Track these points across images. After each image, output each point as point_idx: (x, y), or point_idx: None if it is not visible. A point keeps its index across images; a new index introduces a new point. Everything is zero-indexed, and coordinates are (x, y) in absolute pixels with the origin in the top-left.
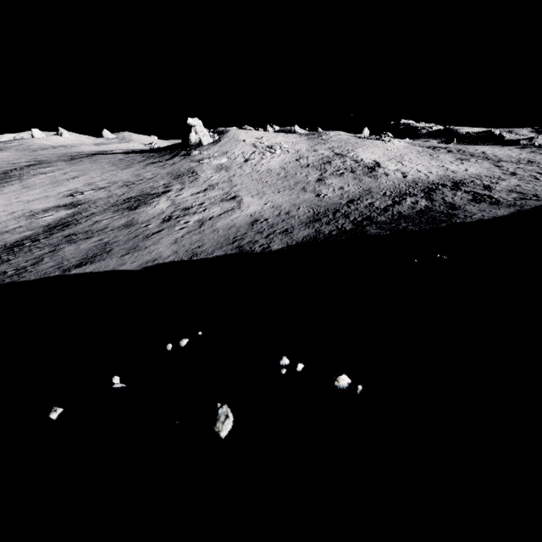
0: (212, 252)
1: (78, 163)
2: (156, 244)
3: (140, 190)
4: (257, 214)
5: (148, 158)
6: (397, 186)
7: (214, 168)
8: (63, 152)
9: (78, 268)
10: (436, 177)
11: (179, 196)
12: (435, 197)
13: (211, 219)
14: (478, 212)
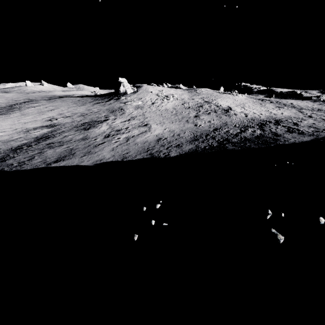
0: (135, 156)
1: (53, 101)
2: (101, 150)
3: (90, 118)
4: (160, 135)
5: (95, 100)
6: (242, 121)
7: (134, 107)
8: (44, 95)
9: (55, 163)
10: (265, 117)
11: (114, 122)
12: (265, 129)
13: (133, 137)
14: (292, 138)
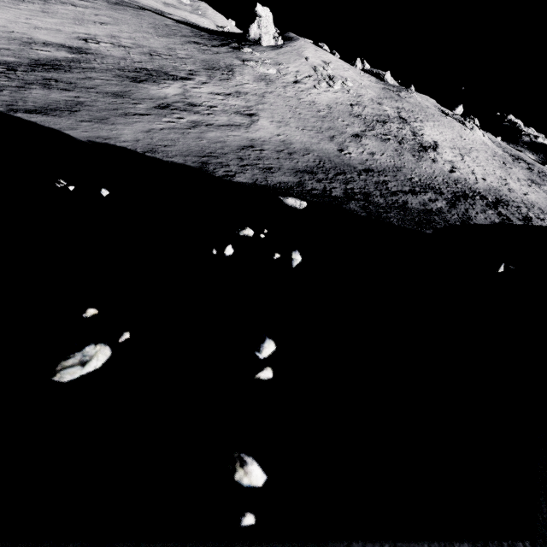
0: (172, 156)
1: (119, 9)
2: (127, 124)
3: (160, 65)
4: (259, 141)
5: (195, 36)
6: (433, 177)
7: (256, 76)
8: None
9: (26, 114)
10: (485, 186)
11: (197, 88)
12: (460, 205)
13: (207, 126)
14: None
